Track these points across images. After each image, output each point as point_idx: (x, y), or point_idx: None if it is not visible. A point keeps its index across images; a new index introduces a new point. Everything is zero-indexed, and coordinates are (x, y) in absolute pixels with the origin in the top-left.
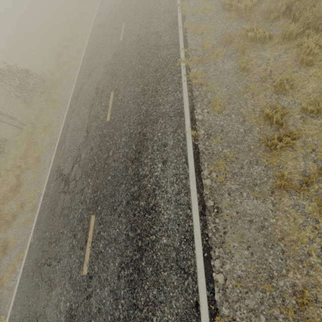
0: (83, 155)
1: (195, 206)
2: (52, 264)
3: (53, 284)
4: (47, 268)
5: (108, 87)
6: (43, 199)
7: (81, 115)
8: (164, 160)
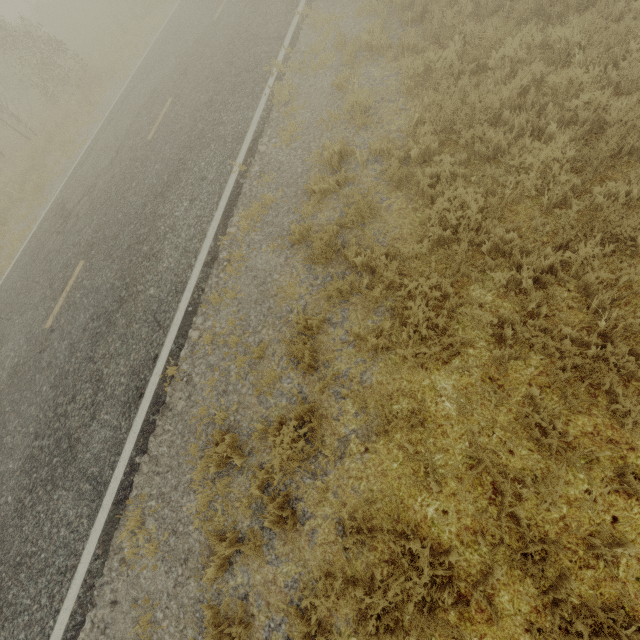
0: (99, 185)
1: (203, 254)
2: (12, 319)
3: (6, 339)
4: (4, 323)
5: (168, 91)
6: (28, 242)
7: (119, 128)
8: (193, 197)
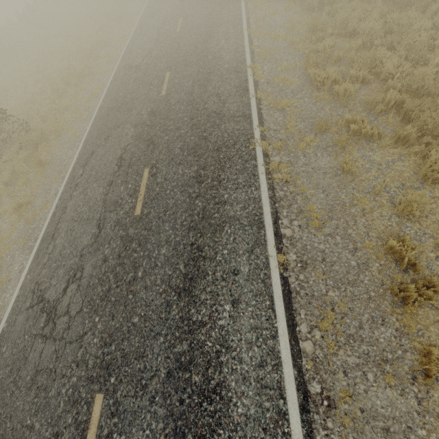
0: (88, 269)
1: (292, 392)
2: None
3: None
4: None
5: (140, 160)
6: None
7: (90, 196)
8: (234, 298)
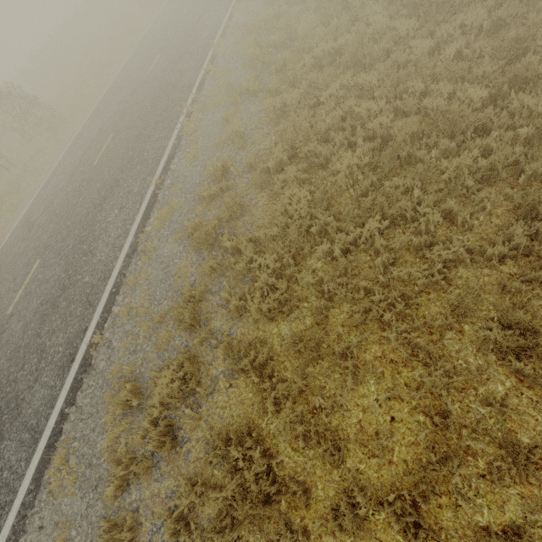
0: (56, 201)
1: (126, 248)
2: None
3: None
4: None
5: (111, 128)
6: (1, 248)
7: (74, 158)
8: (122, 206)
